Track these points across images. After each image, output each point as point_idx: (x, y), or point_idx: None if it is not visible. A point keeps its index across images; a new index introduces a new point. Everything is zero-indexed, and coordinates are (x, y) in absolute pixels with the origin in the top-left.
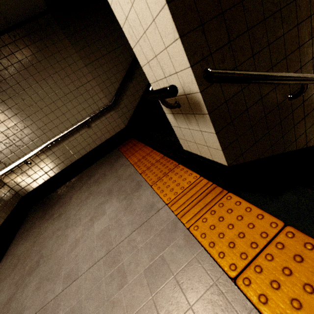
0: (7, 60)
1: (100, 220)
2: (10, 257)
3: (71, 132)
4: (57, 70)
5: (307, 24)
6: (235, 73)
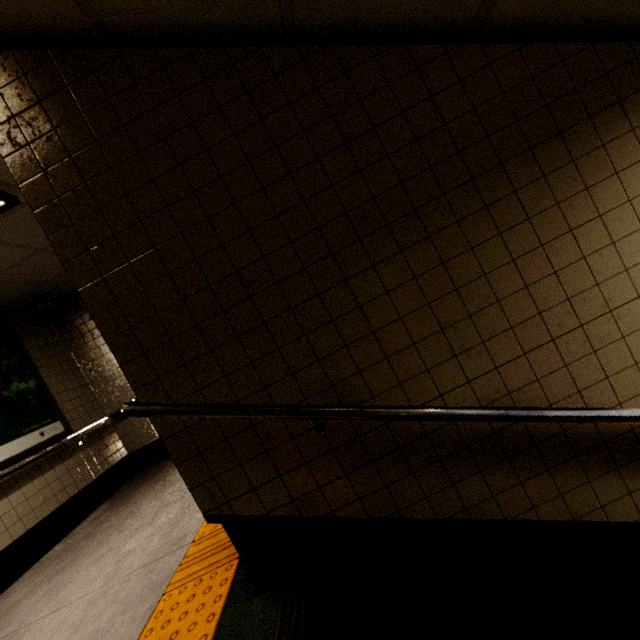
0: None
1: (143, 532)
2: (63, 544)
3: None
4: None
5: (329, 331)
6: (154, 411)
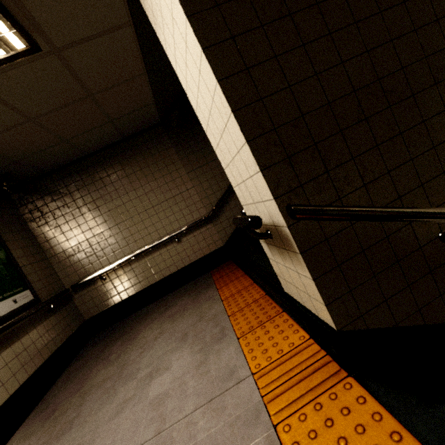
0: (112, 168)
1: (161, 377)
2: (46, 405)
3: (157, 246)
4: (156, 177)
5: None
6: (327, 211)
